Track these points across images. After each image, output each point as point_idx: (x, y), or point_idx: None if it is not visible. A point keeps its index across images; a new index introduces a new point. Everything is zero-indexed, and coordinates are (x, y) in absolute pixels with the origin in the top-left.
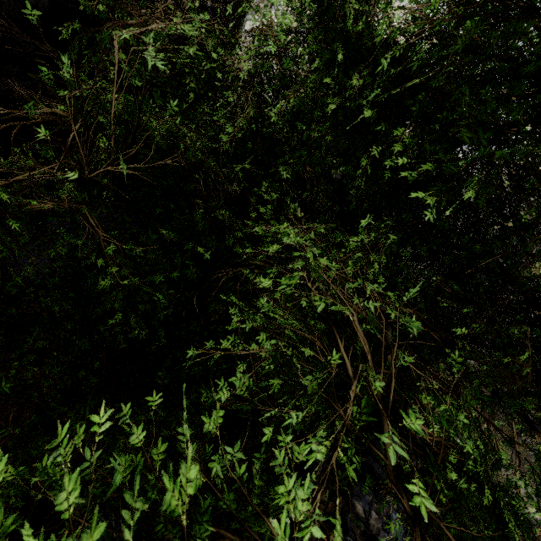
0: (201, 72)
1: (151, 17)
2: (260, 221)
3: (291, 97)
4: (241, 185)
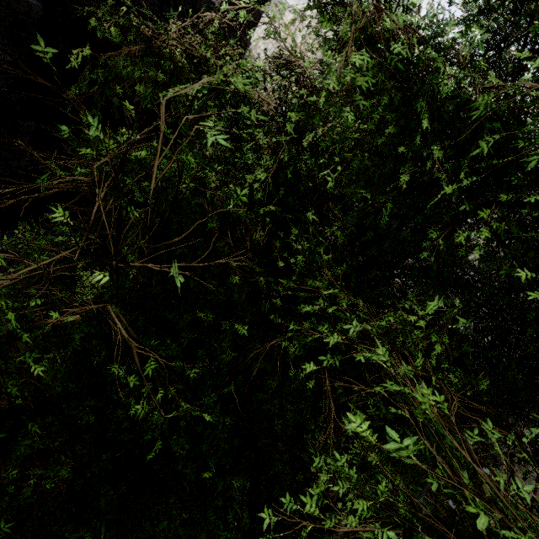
0: (222, 102)
1: (166, 37)
2: (292, 276)
3: (317, 132)
4: (266, 229)
